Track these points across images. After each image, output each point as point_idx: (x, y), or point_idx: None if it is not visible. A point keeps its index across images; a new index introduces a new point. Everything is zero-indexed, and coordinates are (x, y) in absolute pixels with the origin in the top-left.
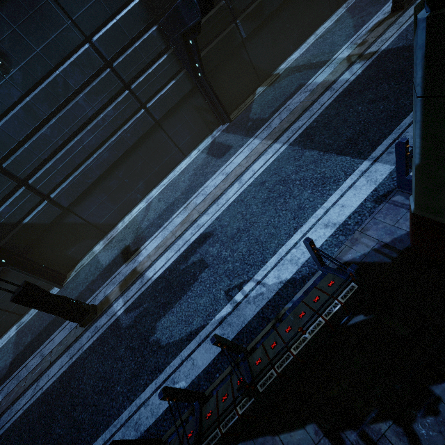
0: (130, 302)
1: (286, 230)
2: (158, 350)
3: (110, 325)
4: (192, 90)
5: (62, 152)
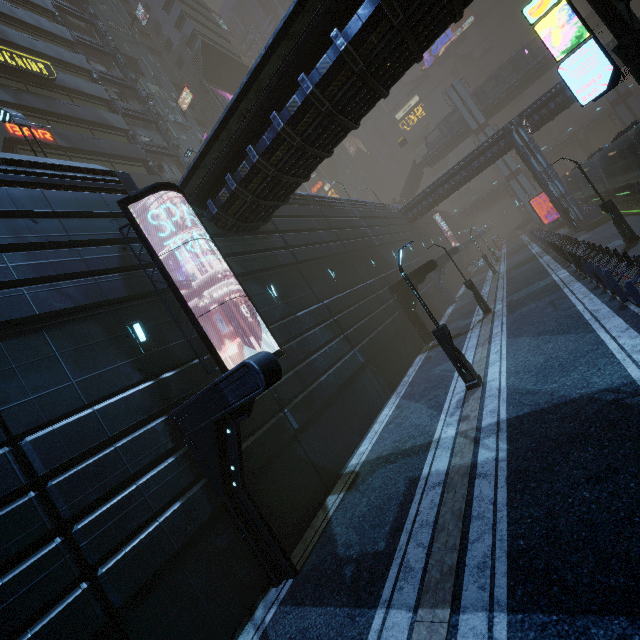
0: None
1: None
2: None
3: None
4: (214, 515)
5: None
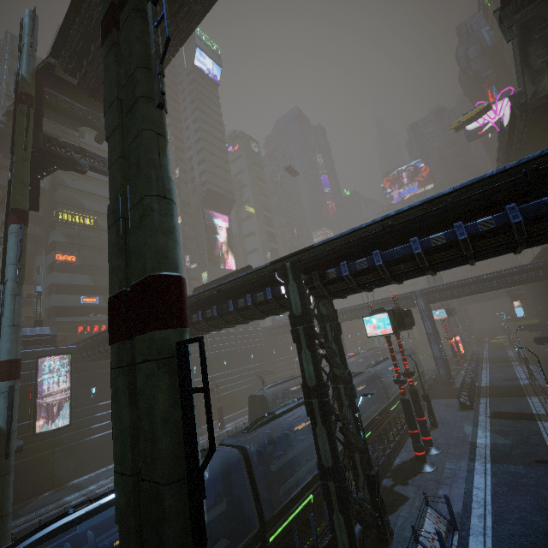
0: None
1: None
2: None
3: None
4: None
5: None
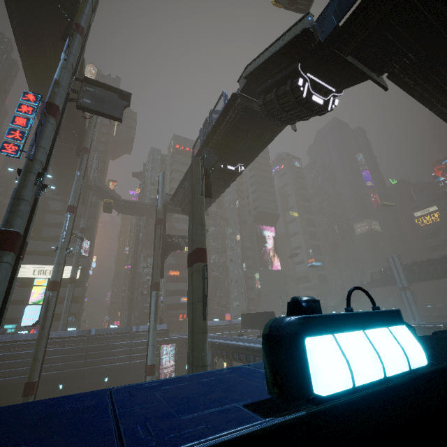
0: None
1: None
2: None
3: None
4: None
5: None
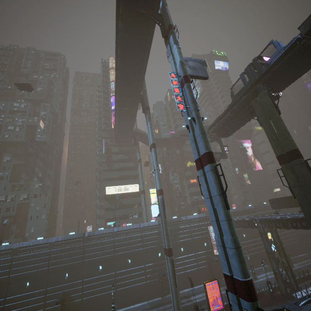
0: (190, 303)
1: (224, 301)
2: (199, 309)
3: (186, 305)
4: (208, 269)
5: (181, 267)
